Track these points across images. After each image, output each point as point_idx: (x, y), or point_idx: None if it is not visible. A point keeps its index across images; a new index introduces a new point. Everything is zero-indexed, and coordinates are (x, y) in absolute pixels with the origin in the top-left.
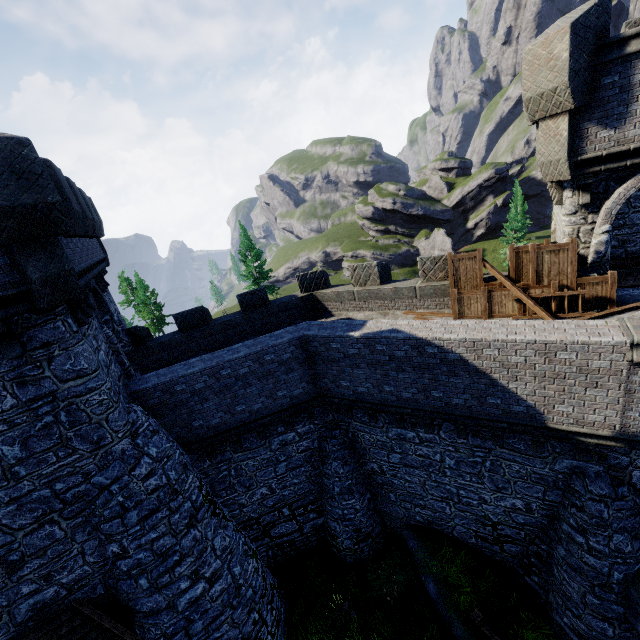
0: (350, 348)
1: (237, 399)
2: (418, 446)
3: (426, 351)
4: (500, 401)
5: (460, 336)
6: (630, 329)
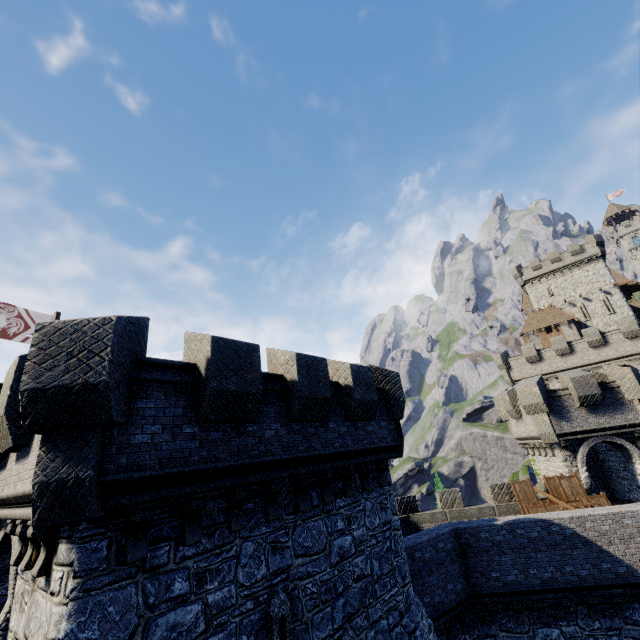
0: (496, 535)
1: (424, 587)
2: None
3: (551, 530)
4: (610, 565)
5: (568, 515)
6: None
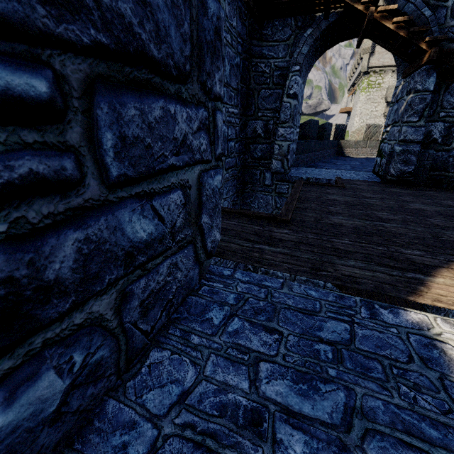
0: None
1: None
2: None
3: None
4: None
5: None
6: None
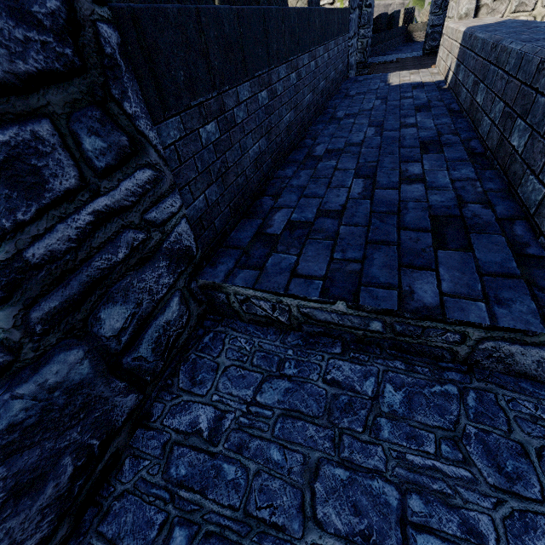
0: None
1: None
2: None
3: None
4: None
5: None
6: None
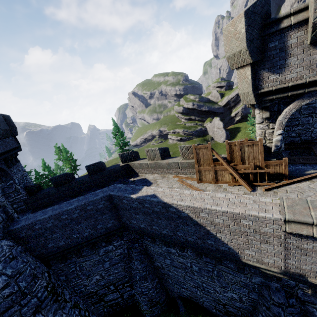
0: (132, 203)
1: (73, 231)
2: (178, 257)
3: (170, 210)
4: (213, 242)
5: (186, 203)
6: (285, 208)
